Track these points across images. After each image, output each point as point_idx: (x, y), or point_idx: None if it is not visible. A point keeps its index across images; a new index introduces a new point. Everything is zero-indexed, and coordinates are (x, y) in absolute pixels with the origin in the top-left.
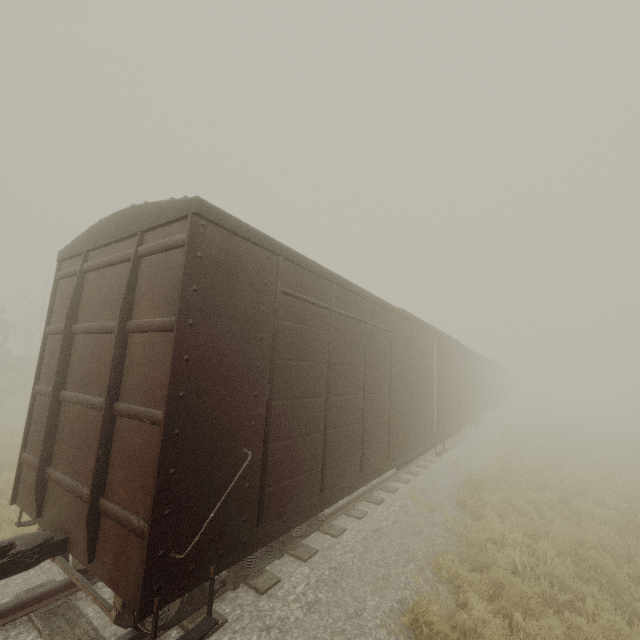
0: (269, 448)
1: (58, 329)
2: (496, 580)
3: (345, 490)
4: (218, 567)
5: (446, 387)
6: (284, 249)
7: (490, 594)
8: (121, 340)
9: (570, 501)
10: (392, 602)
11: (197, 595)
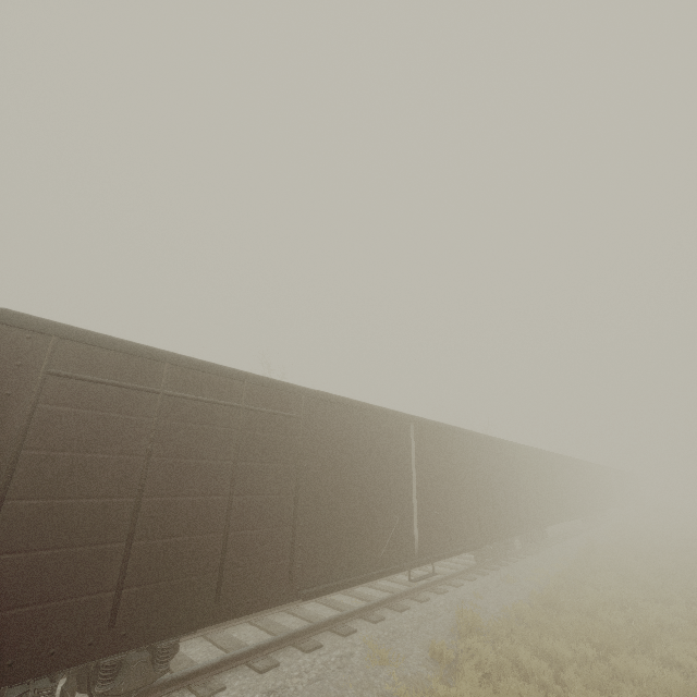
0: None
1: None
2: None
3: (174, 626)
4: None
5: (442, 488)
6: (60, 328)
7: None
8: None
9: (606, 656)
10: None
11: None
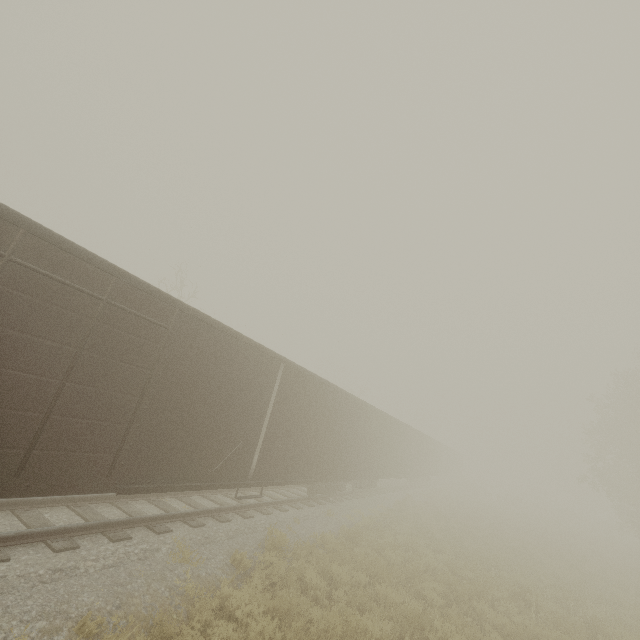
0: None
1: None
2: None
3: None
4: None
5: (294, 427)
6: None
7: None
8: None
9: (373, 583)
10: None
11: None
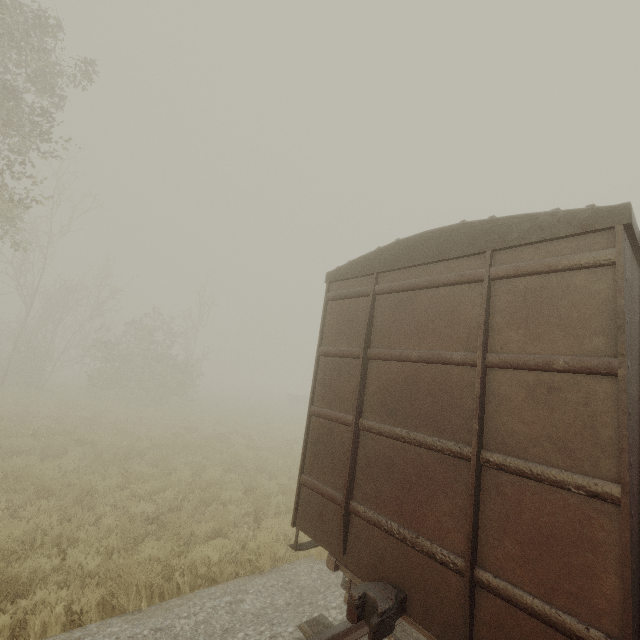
0: None
1: (341, 352)
2: None
3: None
4: None
5: None
6: None
7: None
8: (482, 376)
9: None
10: None
11: None
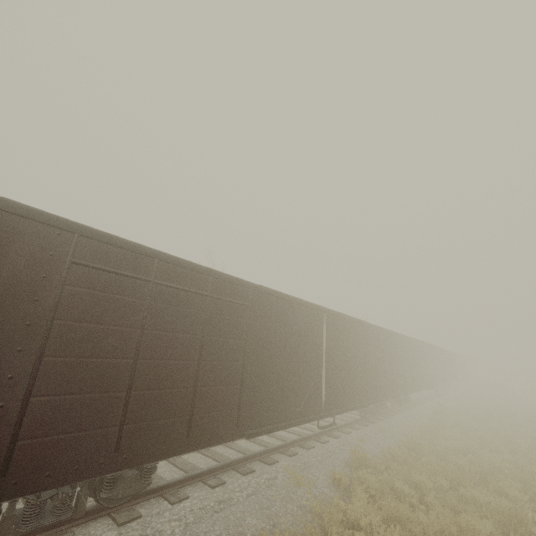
0: (33, 401)
1: None
2: None
3: (159, 453)
4: None
5: (343, 362)
6: (81, 228)
7: None
8: None
9: (457, 487)
10: None
11: None
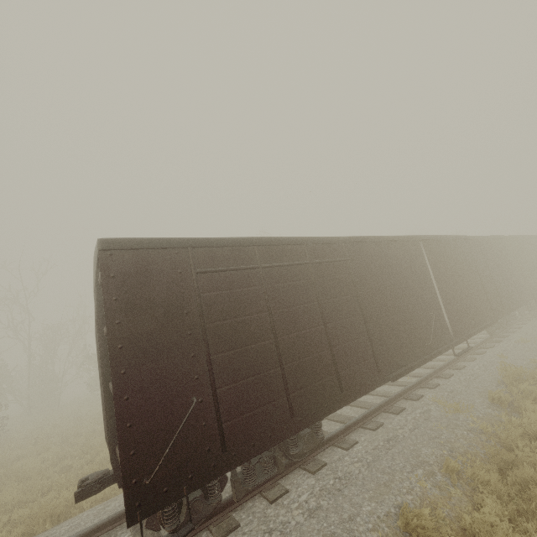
0: (219, 392)
1: None
2: (524, 479)
3: (324, 410)
4: (191, 487)
5: (456, 285)
6: (190, 241)
7: (511, 495)
8: (103, 342)
9: None
10: (389, 507)
11: (200, 507)
